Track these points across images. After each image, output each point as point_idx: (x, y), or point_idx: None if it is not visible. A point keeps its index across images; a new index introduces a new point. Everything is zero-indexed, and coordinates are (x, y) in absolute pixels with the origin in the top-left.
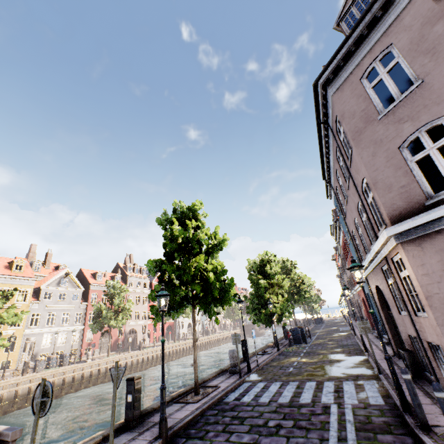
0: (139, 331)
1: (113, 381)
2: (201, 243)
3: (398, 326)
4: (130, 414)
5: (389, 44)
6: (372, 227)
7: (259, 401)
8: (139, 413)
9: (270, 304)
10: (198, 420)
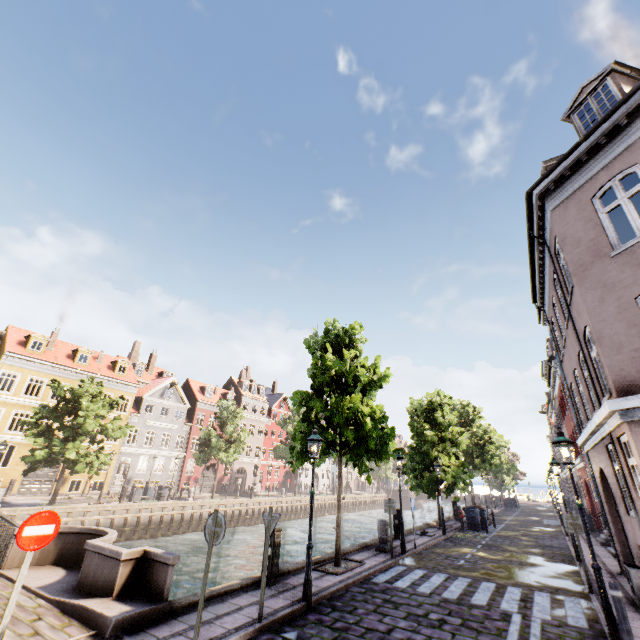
0: (249, 472)
1: (266, 527)
2: (359, 379)
3: (626, 531)
4: (268, 569)
5: (634, 163)
6: (594, 390)
7: (417, 590)
8: (277, 571)
9: (438, 467)
10: (342, 594)
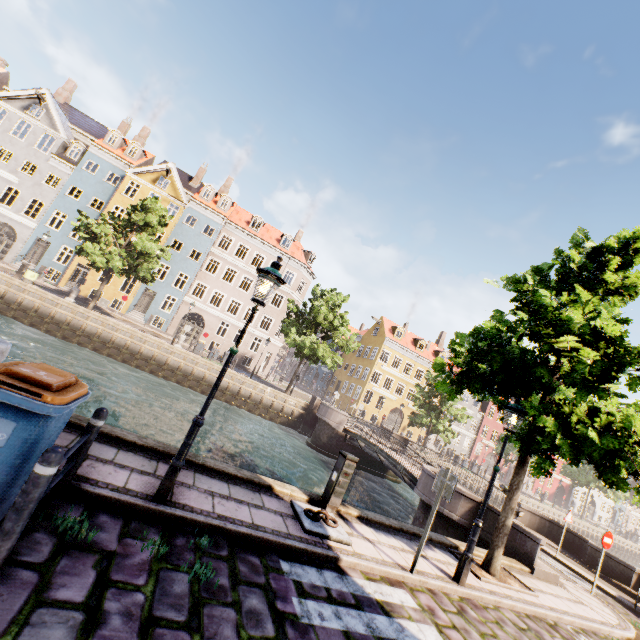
0: None
1: None
2: None
3: None
4: None
5: None
6: None
7: None
8: None
9: None
10: None
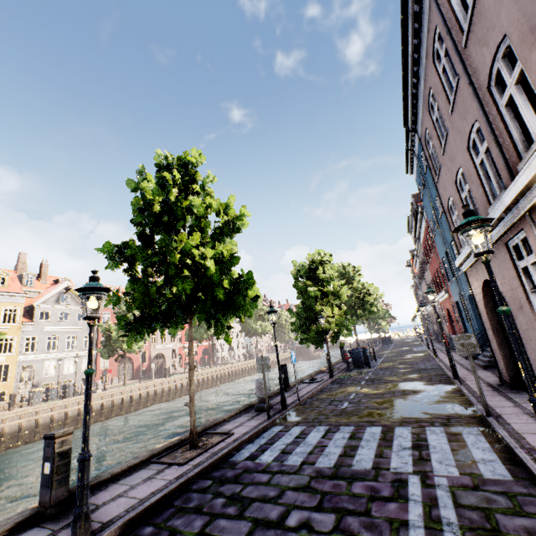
0: (167, 356)
1: None
2: (193, 213)
3: (525, 341)
4: (47, 496)
5: None
6: (503, 159)
7: (284, 462)
8: (66, 493)
9: (322, 319)
10: (170, 502)
